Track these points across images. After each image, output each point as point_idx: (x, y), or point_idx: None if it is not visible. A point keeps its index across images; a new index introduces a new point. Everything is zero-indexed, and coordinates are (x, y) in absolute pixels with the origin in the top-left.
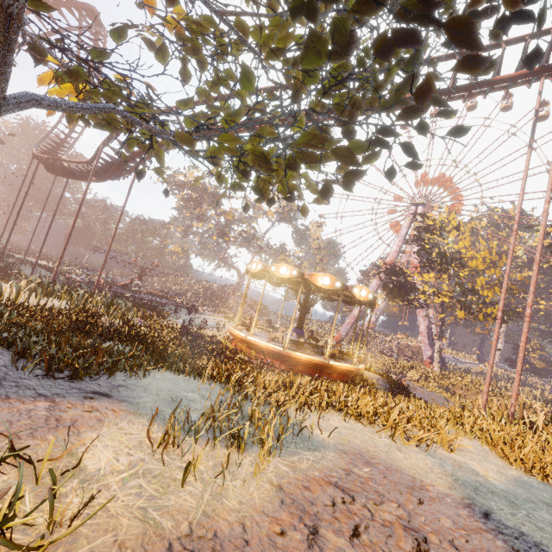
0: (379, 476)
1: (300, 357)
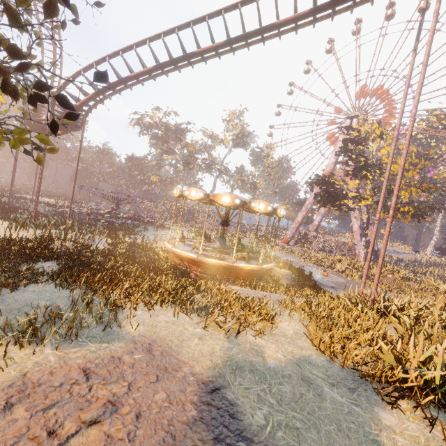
0: (143, 361)
1: (210, 262)
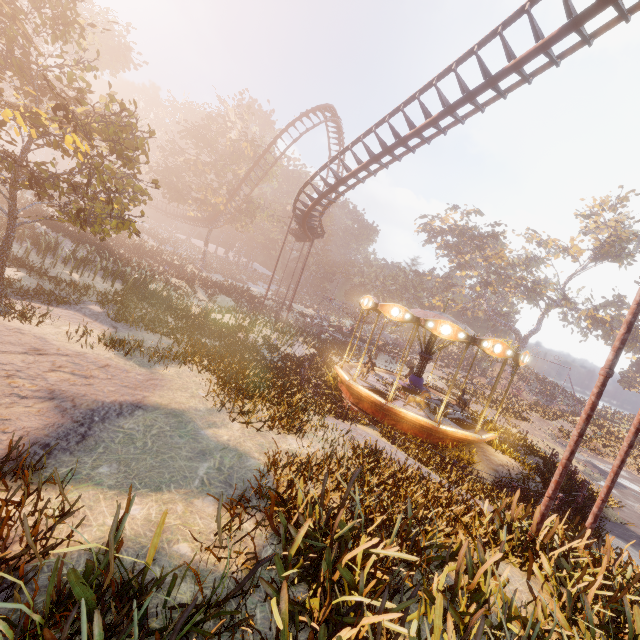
0: (136, 379)
1: (360, 390)
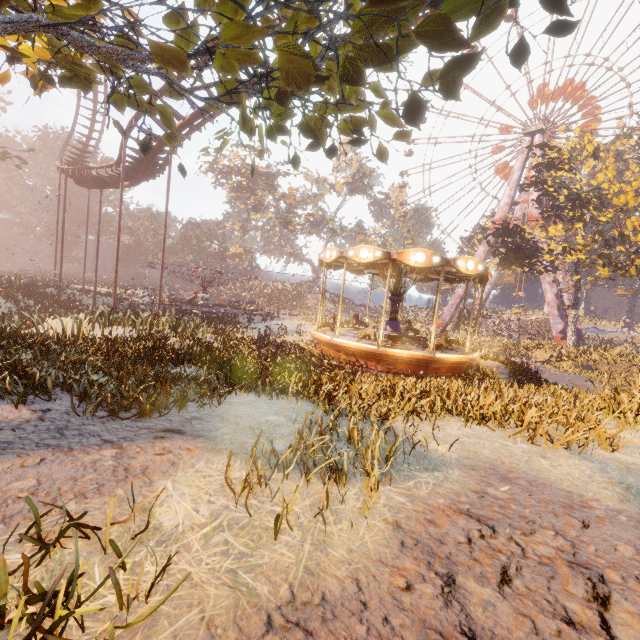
0: (522, 495)
1: (399, 354)
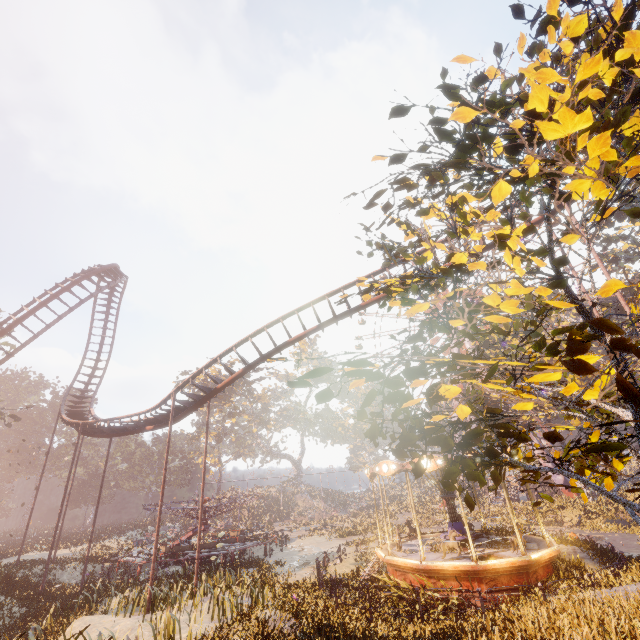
0: None
1: (499, 565)
